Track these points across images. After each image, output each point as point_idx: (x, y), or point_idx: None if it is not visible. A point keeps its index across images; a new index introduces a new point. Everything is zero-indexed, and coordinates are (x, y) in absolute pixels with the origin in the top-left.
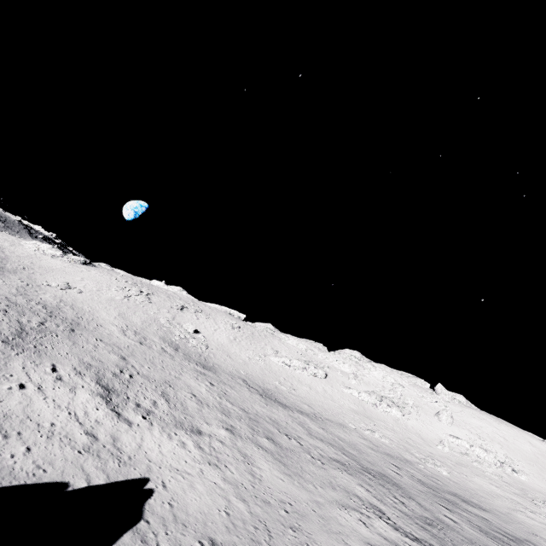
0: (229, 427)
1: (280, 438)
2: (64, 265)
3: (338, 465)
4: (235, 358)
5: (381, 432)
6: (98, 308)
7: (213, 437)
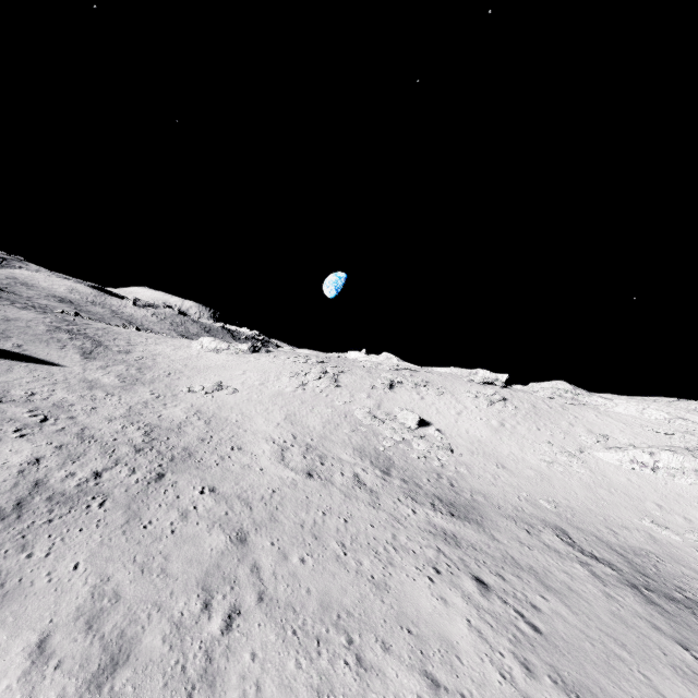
0: None
1: None
2: (227, 359)
3: None
4: (514, 468)
5: None
6: (254, 413)
7: None
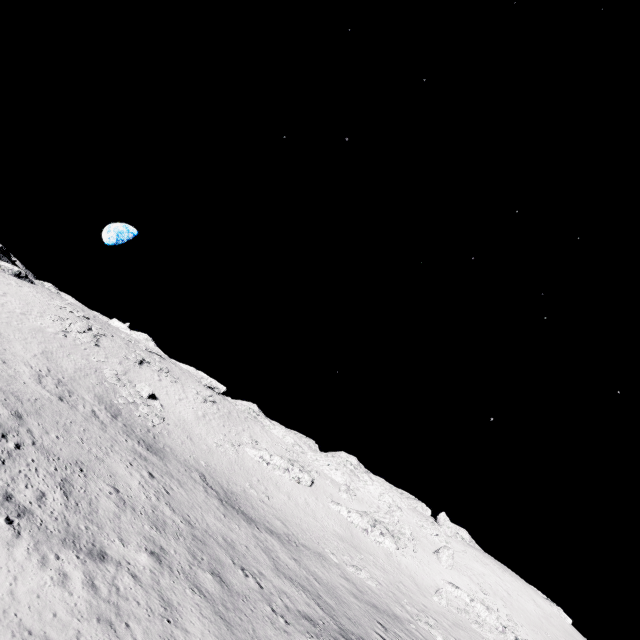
0: (156, 550)
1: (232, 575)
2: None
3: (308, 625)
4: (197, 442)
5: (369, 571)
6: (12, 337)
7: (124, 566)
